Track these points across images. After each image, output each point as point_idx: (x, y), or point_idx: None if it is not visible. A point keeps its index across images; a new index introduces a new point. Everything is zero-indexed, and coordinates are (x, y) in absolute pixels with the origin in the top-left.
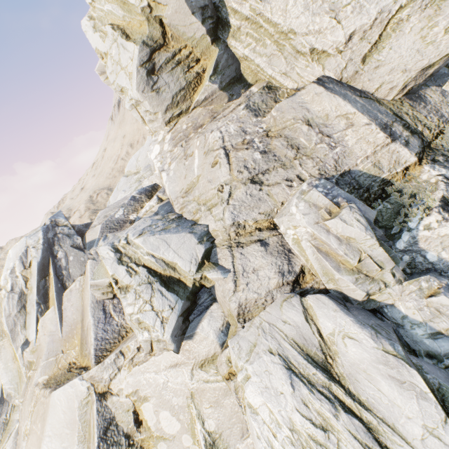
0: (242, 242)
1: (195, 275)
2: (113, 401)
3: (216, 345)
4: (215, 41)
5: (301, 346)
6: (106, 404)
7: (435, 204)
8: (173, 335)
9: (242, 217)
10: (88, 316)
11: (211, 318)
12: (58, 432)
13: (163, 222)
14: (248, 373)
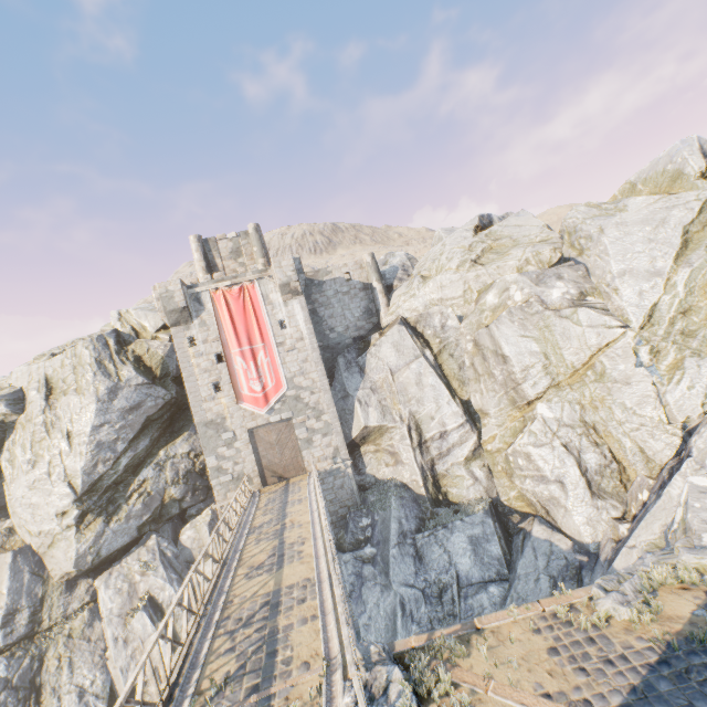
0: None
1: None
2: None
3: None
4: None
5: None
6: None
7: None
8: None
9: None
10: None
11: None
12: None
13: None
14: None
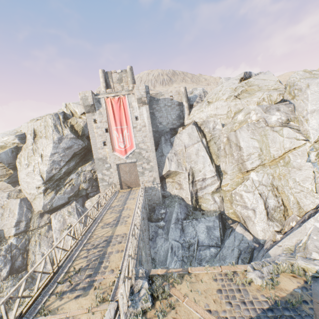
0: None
1: None
2: None
3: None
4: (15, 169)
5: None
6: None
7: None
8: None
9: None
10: None
11: None
12: None
13: None
14: None
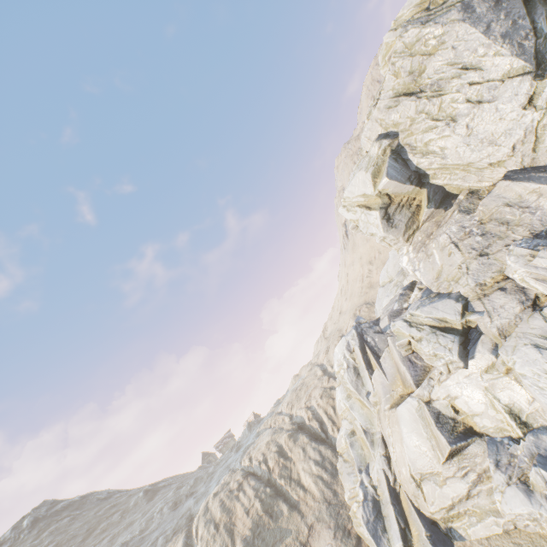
0: (486, 293)
1: (460, 320)
2: (435, 403)
3: (491, 357)
4: (422, 186)
5: (545, 337)
6: (432, 406)
7: None
8: (459, 356)
9: (480, 279)
10: (401, 366)
11: (482, 344)
12: (409, 426)
13: (428, 300)
14: (514, 360)
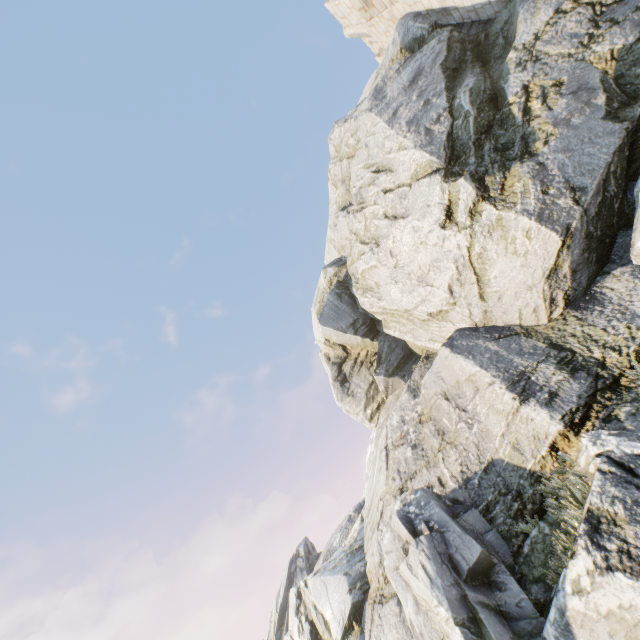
0: (384, 594)
1: None
2: None
3: None
4: (376, 336)
5: None
6: None
7: (579, 527)
8: None
9: None
10: None
11: None
12: None
13: (343, 555)
14: None
